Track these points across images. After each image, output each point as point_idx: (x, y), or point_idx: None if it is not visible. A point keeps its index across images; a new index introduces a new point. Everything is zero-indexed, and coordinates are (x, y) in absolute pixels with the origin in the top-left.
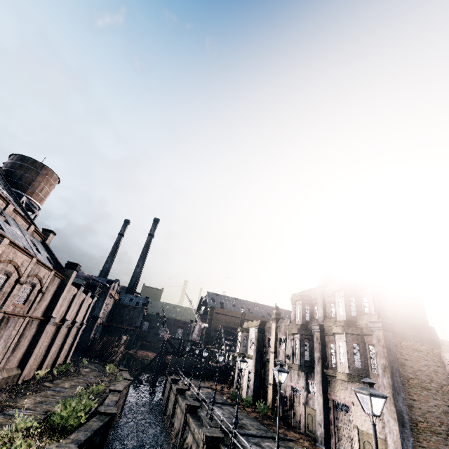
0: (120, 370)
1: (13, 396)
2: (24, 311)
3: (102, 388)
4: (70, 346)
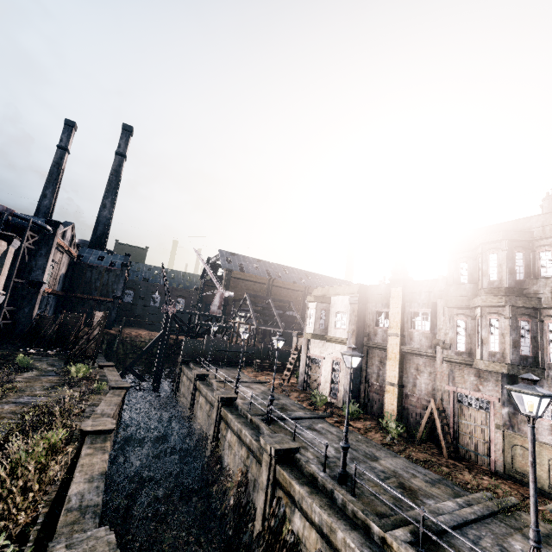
0: (99, 366)
1: None
2: None
3: (59, 438)
4: None
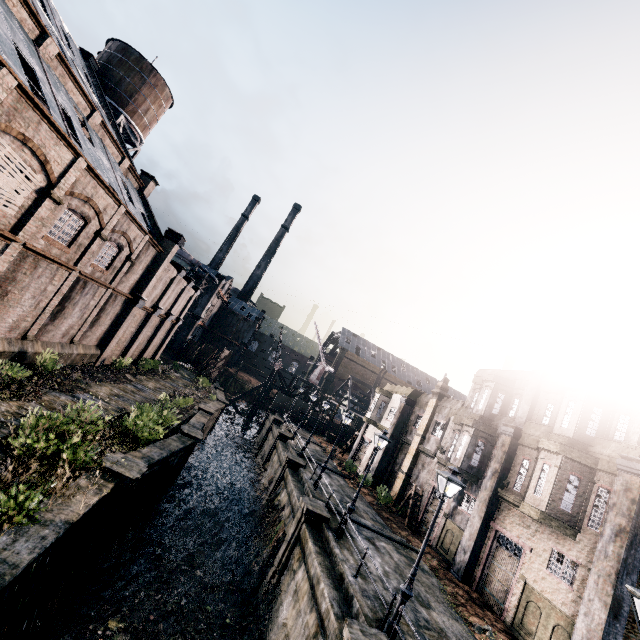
0: (215, 387)
1: (87, 379)
2: (107, 279)
3: (190, 403)
4: (161, 342)
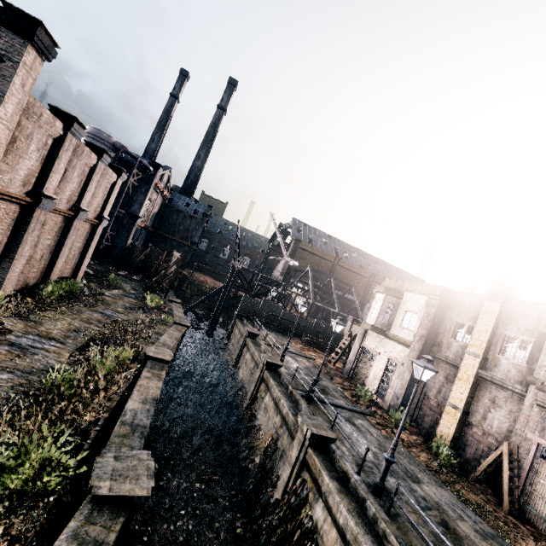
0: (169, 300)
1: None
2: None
3: (127, 356)
4: (82, 252)
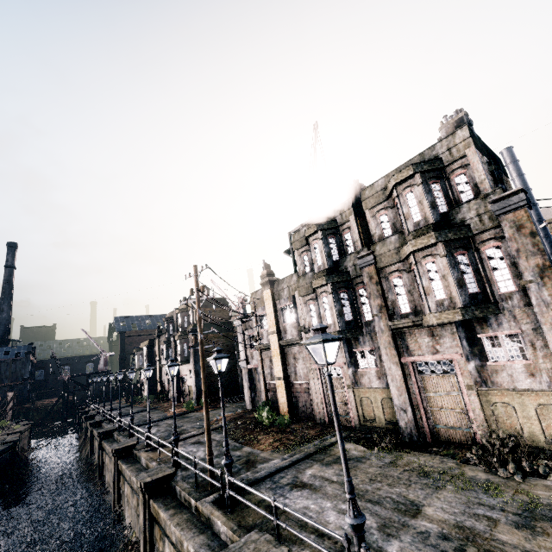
0: (16, 422)
1: None
2: None
3: None
4: None
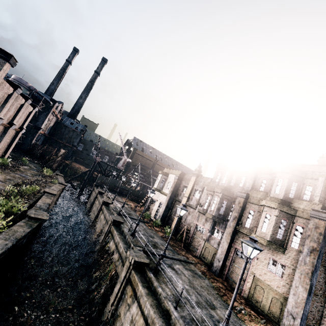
0: (56, 174)
1: None
2: None
3: (36, 189)
4: (9, 144)
